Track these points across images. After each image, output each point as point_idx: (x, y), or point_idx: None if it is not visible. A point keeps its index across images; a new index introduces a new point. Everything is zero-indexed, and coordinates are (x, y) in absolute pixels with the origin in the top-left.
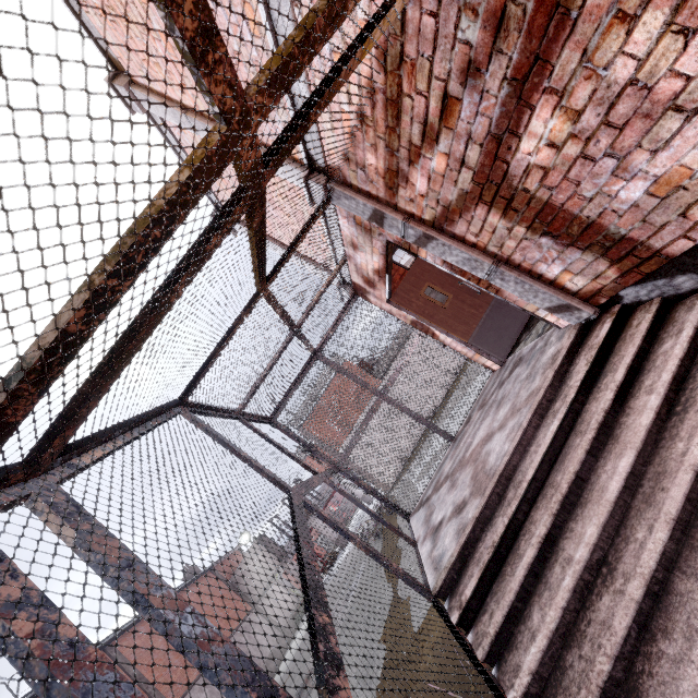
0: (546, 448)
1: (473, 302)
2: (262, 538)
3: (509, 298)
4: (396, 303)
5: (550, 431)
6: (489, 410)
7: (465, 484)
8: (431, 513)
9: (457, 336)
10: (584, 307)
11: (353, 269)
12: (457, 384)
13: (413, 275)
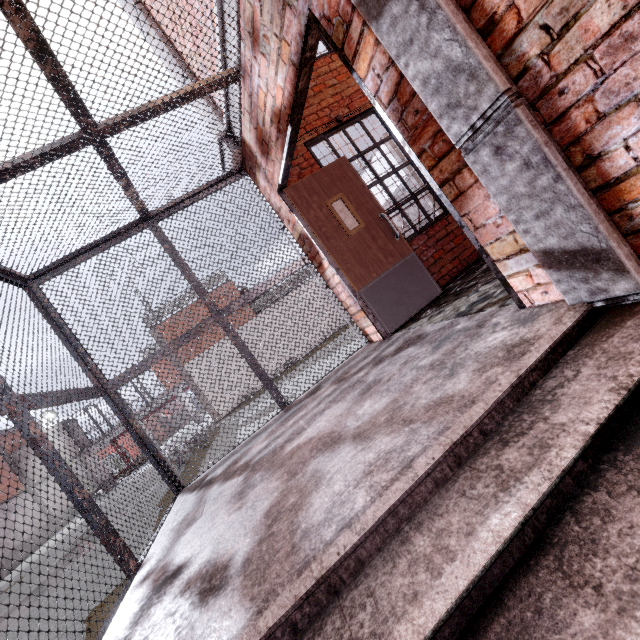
0: (471, 582)
1: (386, 246)
2: (70, 422)
3: (472, 217)
4: (290, 199)
5: (490, 528)
6: (348, 391)
7: (252, 516)
8: (191, 520)
9: (348, 278)
10: (635, 267)
11: (247, 108)
12: (323, 346)
13: (329, 175)
